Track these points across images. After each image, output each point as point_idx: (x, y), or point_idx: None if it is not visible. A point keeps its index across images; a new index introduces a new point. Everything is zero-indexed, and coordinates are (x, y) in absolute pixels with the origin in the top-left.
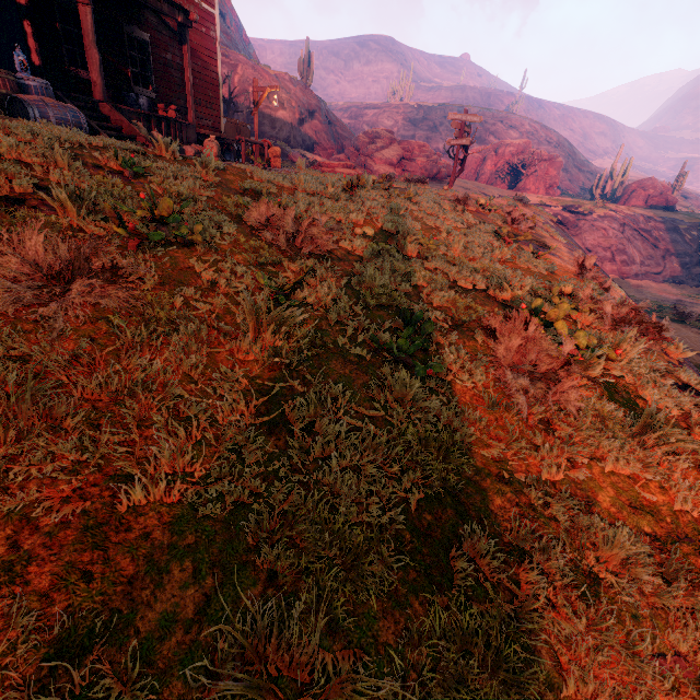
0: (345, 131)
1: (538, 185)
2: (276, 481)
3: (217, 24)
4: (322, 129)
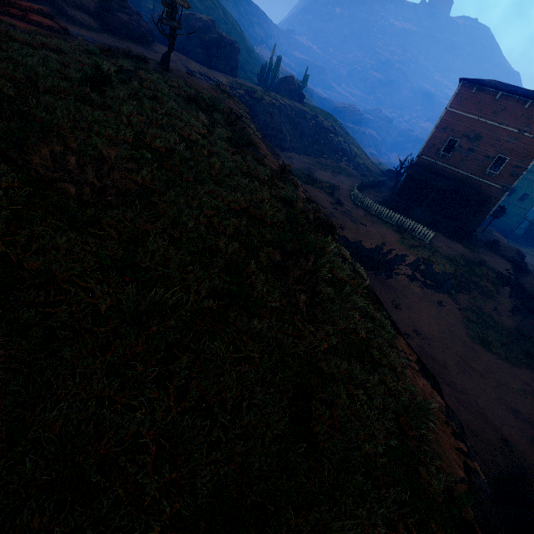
0: None
1: (225, 65)
2: (221, 445)
3: None
4: None
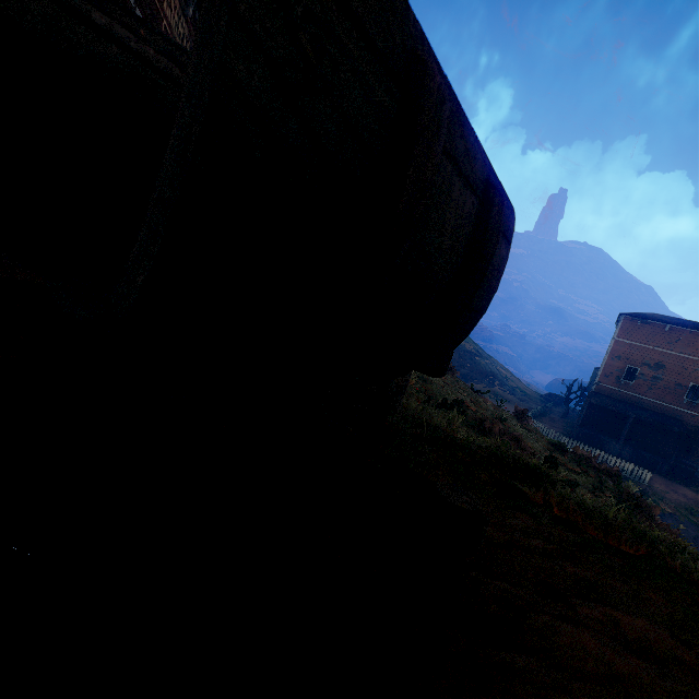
0: None
1: None
2: None
3: None
4: None
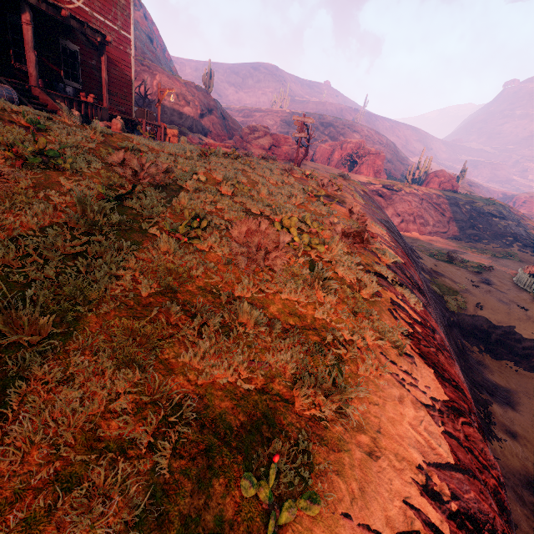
0: (235, 125)
1: (369, 170)
2: (64, 274)
3: (132, 45)
4: (217, 122)
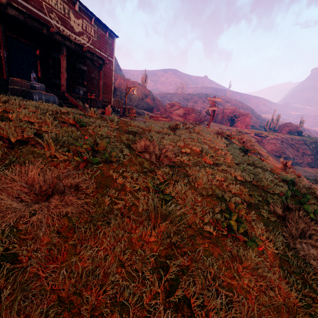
0: (159, 103)
1: (242, 124)
2: None
3: (113, 64)
4: (150, 102)
